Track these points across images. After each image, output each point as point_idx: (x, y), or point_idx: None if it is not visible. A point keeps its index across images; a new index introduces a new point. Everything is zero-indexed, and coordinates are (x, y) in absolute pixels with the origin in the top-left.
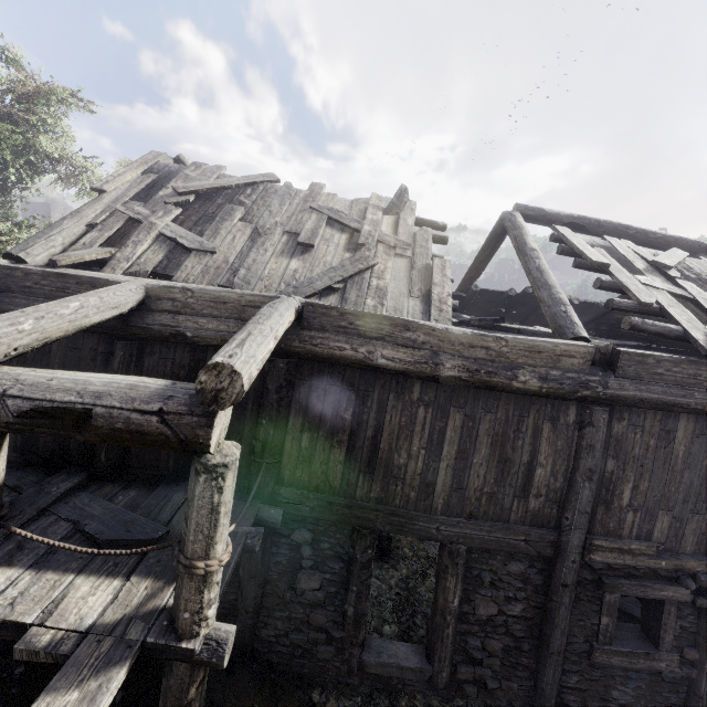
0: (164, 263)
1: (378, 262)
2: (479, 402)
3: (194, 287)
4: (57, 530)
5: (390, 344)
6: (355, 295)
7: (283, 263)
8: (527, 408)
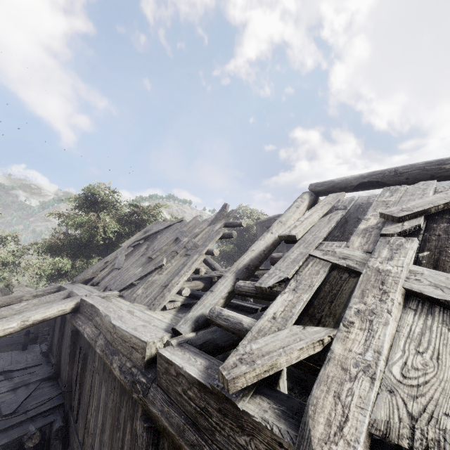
0: (105, 276)
1: (163, 263)
2: (110, 380)
3: (74, 291)
4: (7, 397)
5: (93, 324)
6: (138, 287)
7: (135, 270)
8: (123, 396)
